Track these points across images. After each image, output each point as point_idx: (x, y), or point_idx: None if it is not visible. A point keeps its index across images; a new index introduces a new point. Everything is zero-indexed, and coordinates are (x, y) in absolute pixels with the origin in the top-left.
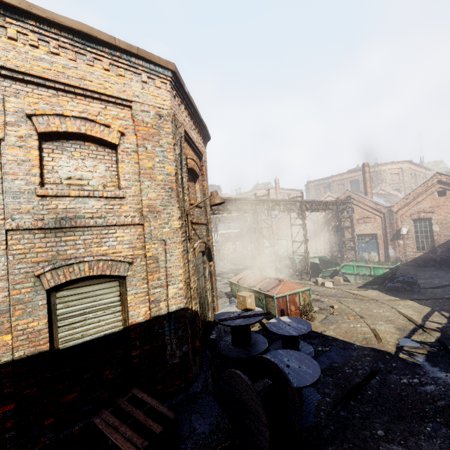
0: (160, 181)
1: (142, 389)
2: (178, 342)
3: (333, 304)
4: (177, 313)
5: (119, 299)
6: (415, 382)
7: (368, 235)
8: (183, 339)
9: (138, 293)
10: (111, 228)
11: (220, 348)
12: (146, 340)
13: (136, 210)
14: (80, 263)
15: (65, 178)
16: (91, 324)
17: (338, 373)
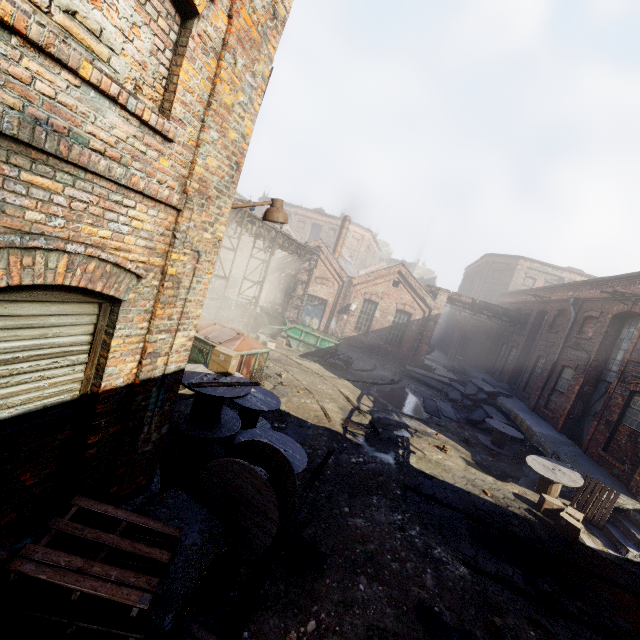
0: (230, 143)
1: (85, 496)
2: (160, 420)
3: (282, 373)
4: (174, 376)
5: (89, 339)
6: (361, 461)
7: (319, 299)
8: (168, 415)
9: (131, 336)
10: (129, 195)
11: (175, 422)
12: (116, 418)
13: (179, 177)
14: (52, 251)
15: (61, 7)
16: (21, 384)
17: None
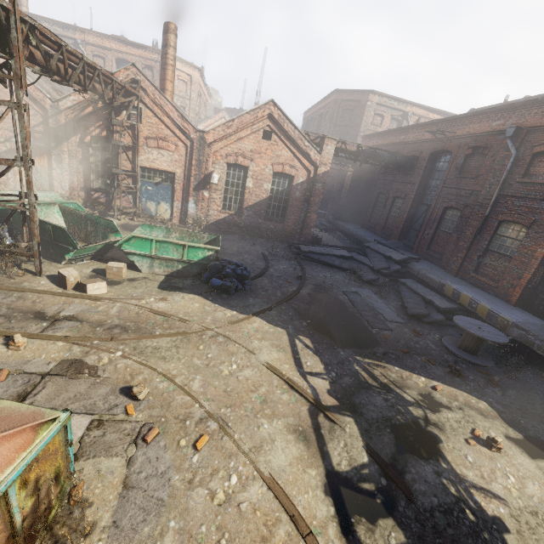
0: None
1: None
2: None
3: (137, 390)
4: None
5: None
6: None
7: (161, 173)
8: None
9: None
10: None
11: None
12: None
13: None
14: None
15: None
16: None
17: None
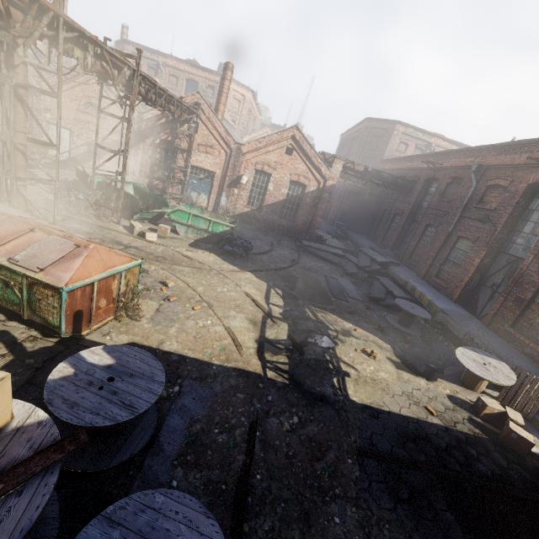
0: None
1: None
2: None
3: (168, 281)
4: None
5: None
6: (296, 422)
7: (205, 172)
8: None
9: None
10: None
11: None
12: None
13: None
14: None
15: None
16: None
17: (206, 451)
